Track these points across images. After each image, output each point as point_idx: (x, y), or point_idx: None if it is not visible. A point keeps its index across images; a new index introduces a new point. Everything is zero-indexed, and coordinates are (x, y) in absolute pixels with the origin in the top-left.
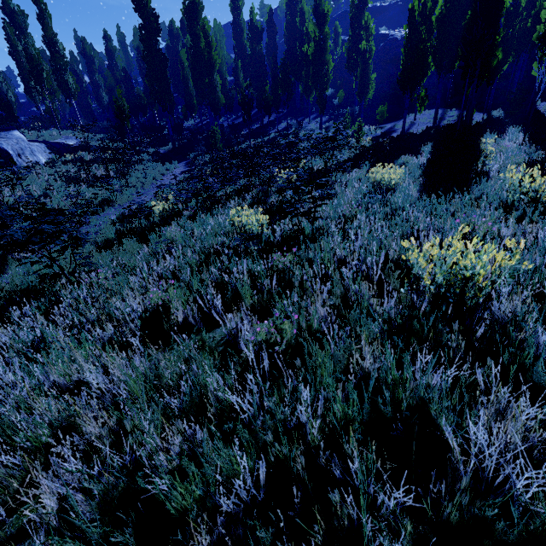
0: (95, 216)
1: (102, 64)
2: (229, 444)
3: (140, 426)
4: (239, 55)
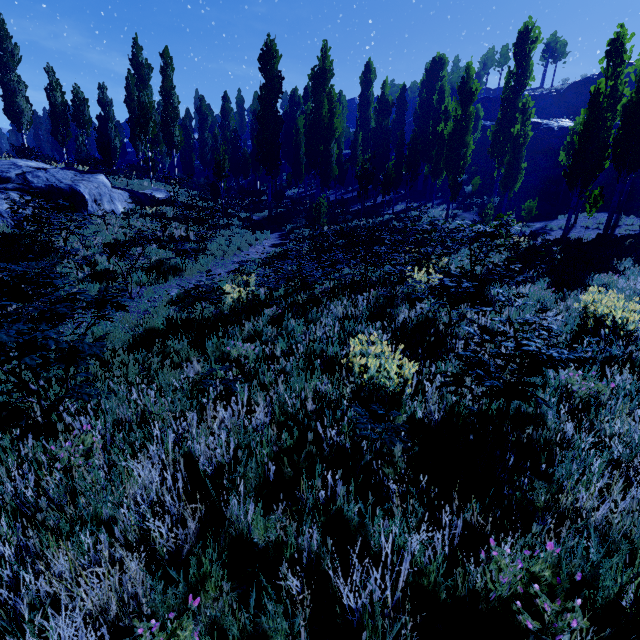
0: (154, 286)
1: (215, 123)
2: None
3: None
4: (361, 128)
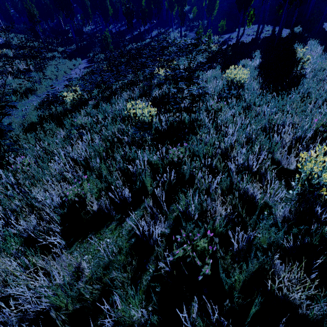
0: (21, 102)
1: None
2: None
3: None
4: None
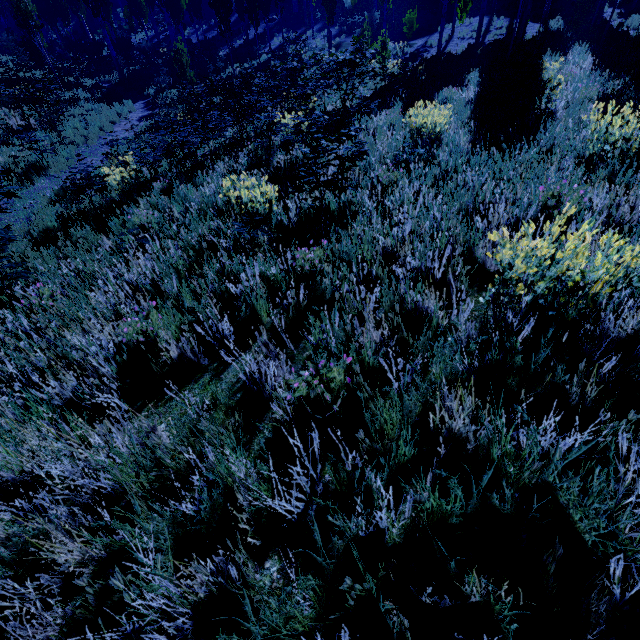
0: (21, 192)
1: None
2: (274, 552)
3: (140, 544)
4: None
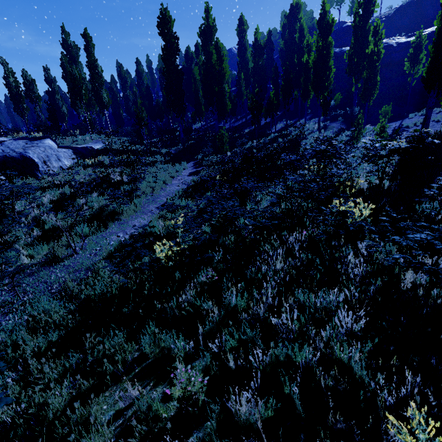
0: (96, 235)
1: (134, 83)
2: None
3: None
4: (242, 69)
